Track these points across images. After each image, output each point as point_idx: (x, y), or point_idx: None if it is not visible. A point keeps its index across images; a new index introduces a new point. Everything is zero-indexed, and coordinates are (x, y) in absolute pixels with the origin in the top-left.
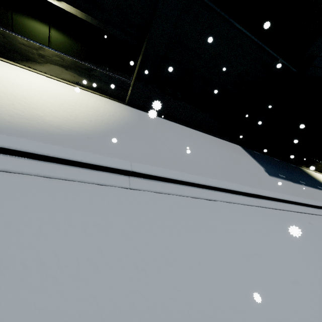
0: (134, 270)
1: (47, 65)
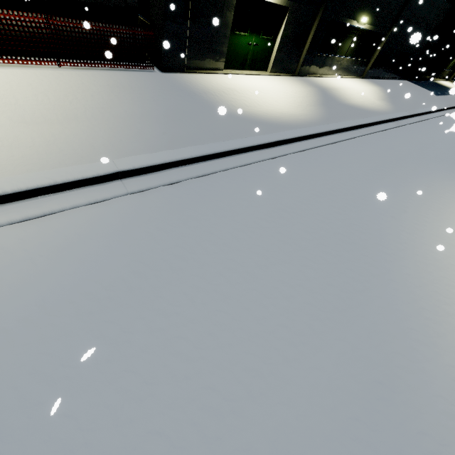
0: None
1: (339, 69)
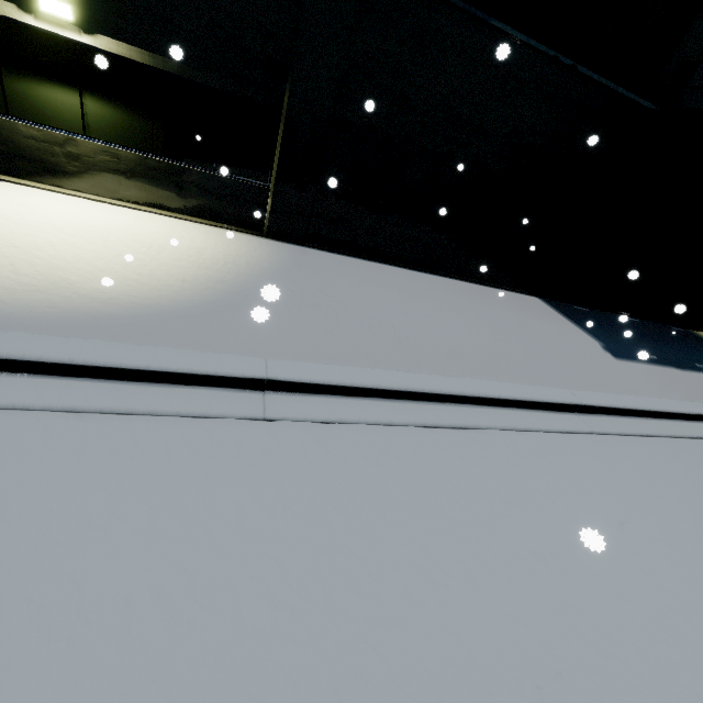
0: (266, 612)
1: (86, 174)
